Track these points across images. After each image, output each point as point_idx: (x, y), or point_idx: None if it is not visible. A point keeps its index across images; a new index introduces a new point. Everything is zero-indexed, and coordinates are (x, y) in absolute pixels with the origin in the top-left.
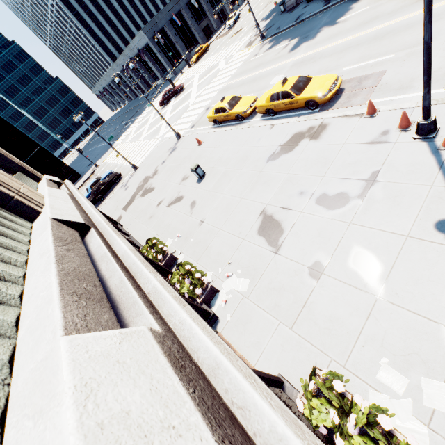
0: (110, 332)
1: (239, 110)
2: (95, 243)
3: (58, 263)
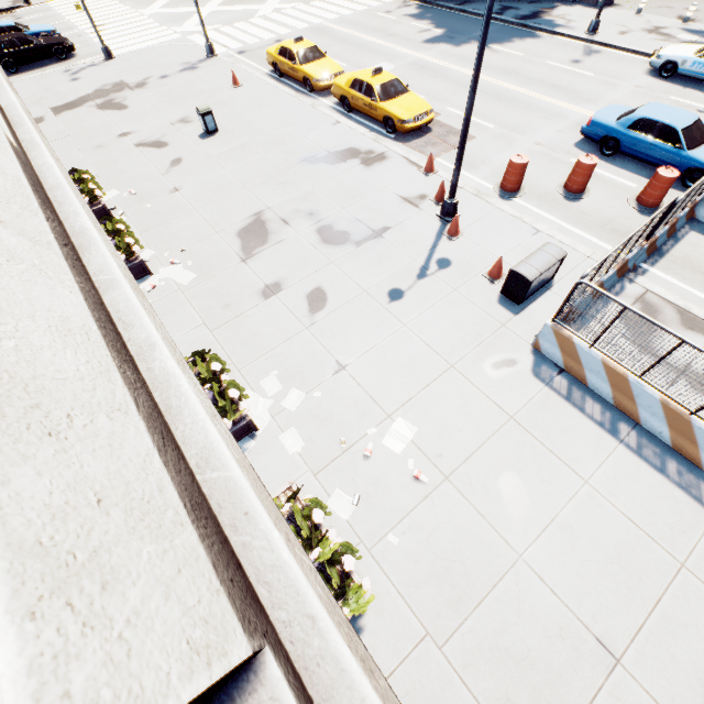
0: None
1: (311, 73)
2: None
3: None
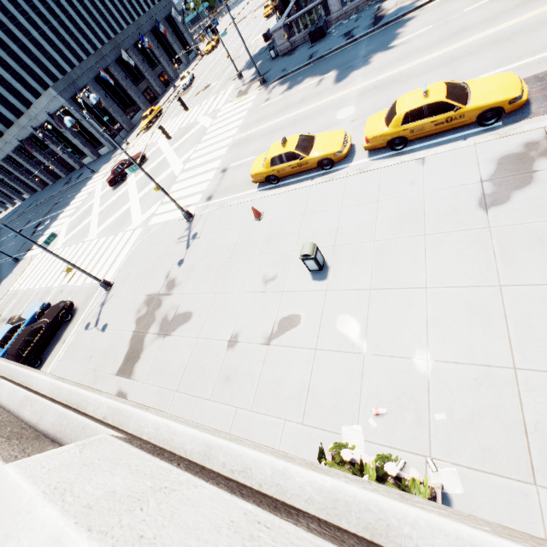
0: None
1: (327, 152)
2: None
3: None
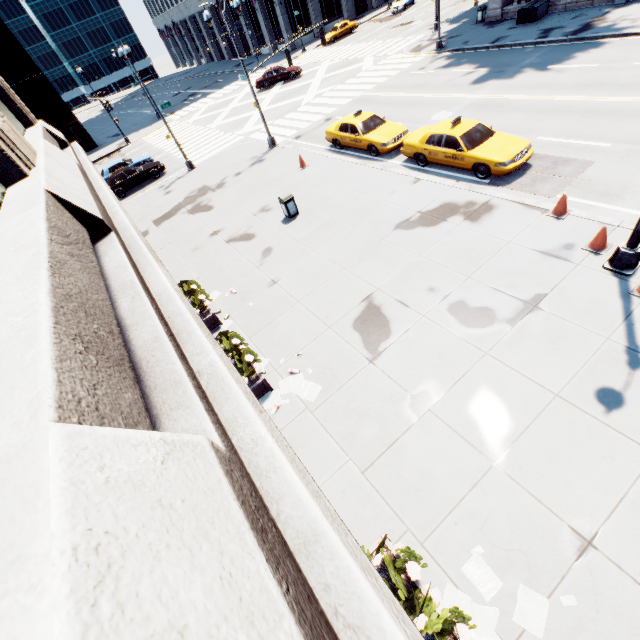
0: (146, 435)
1: (376, 140)
2: (115, 258)
3: (54, 271)
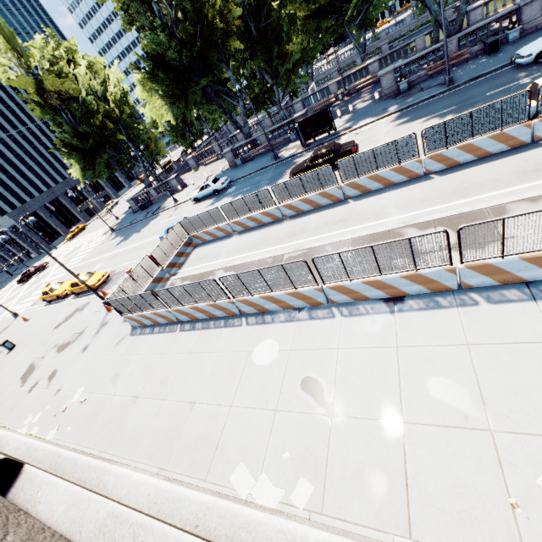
0: None
1: (58, 293)
2: None
3: None
